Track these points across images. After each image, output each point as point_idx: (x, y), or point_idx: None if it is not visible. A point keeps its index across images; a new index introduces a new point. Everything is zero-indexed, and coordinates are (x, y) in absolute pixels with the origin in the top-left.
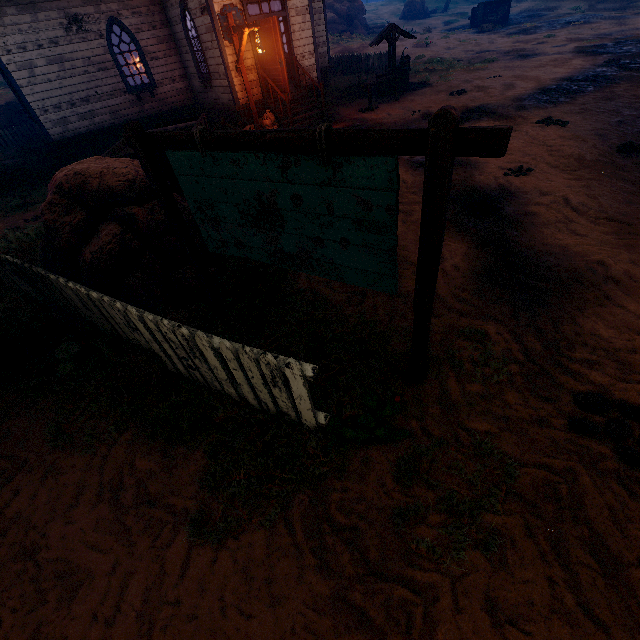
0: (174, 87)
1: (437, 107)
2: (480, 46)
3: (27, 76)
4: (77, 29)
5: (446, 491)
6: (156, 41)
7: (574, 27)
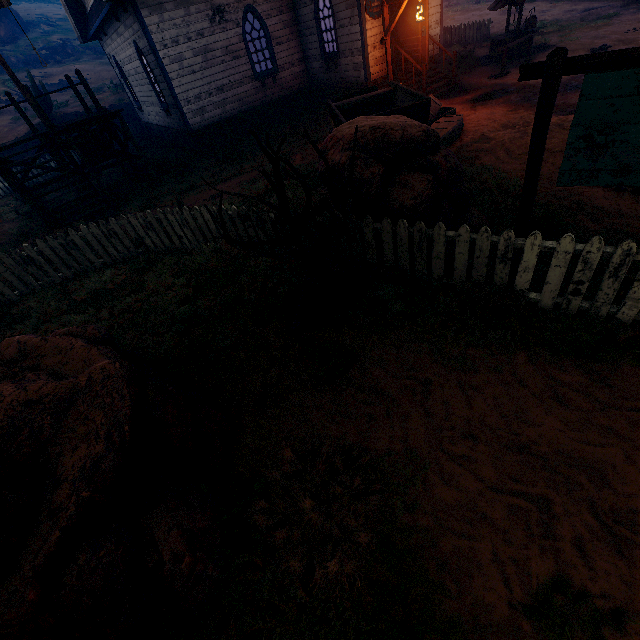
0: (292, 71)
1: None
2: (580, 5)
3: (177, 69)
4: (219, 20)
5: None
6: (281, 26)
7: None
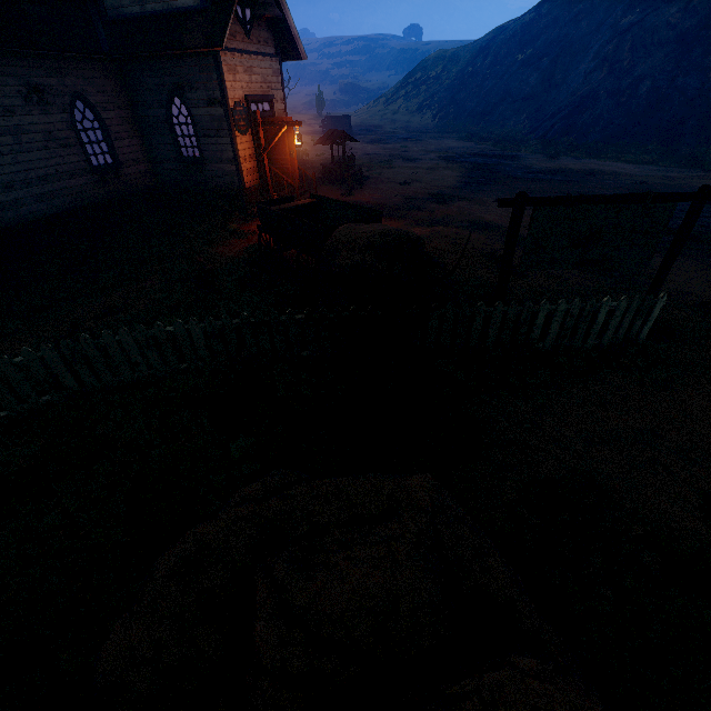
0: (138, 169)
1: (407, 193)
2: (358, 150)
3: None
4: (37, 100)
5: (707, 342)
6: (120, 121)
7: (412, 142)
